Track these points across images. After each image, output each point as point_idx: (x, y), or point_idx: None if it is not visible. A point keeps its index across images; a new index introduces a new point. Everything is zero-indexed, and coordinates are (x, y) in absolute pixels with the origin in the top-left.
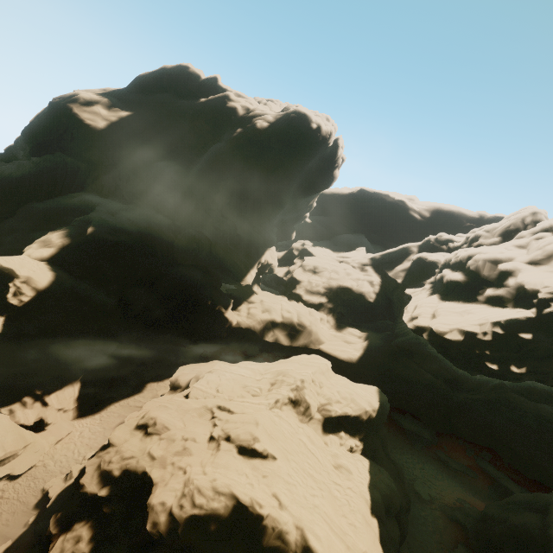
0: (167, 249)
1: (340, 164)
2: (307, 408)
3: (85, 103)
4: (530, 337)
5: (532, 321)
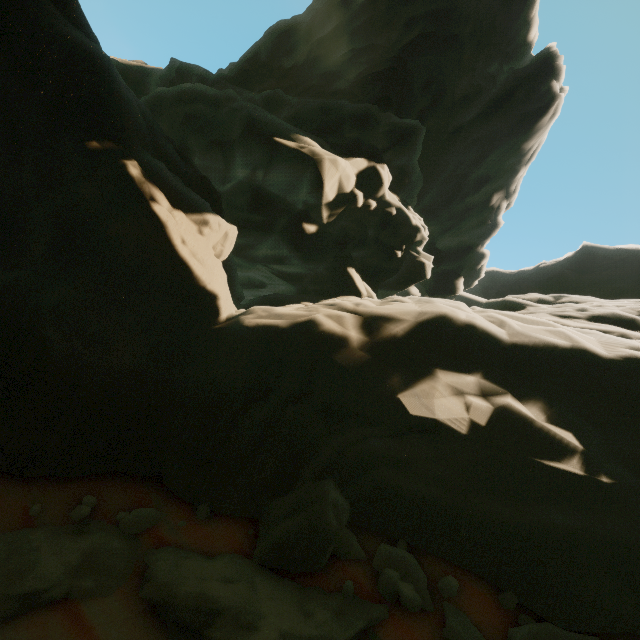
0: None
1: (560, 76)
2: None
3: None
4: None
5: None
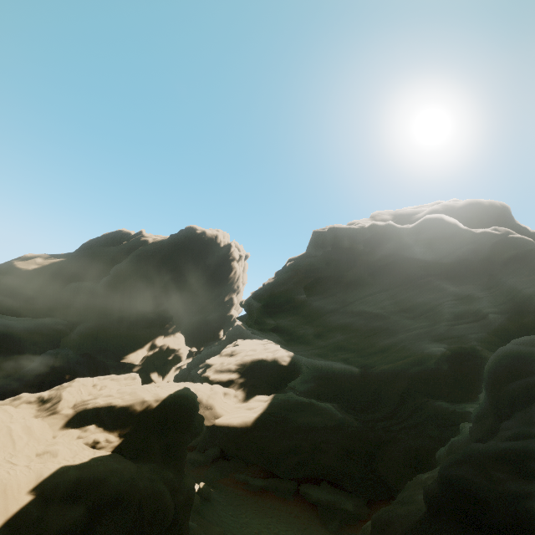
0: (51, 343)
1: (236, 258)
2: (56, 403)
3: (28, 258)
4: (293, 261)
5: (304, 256)
